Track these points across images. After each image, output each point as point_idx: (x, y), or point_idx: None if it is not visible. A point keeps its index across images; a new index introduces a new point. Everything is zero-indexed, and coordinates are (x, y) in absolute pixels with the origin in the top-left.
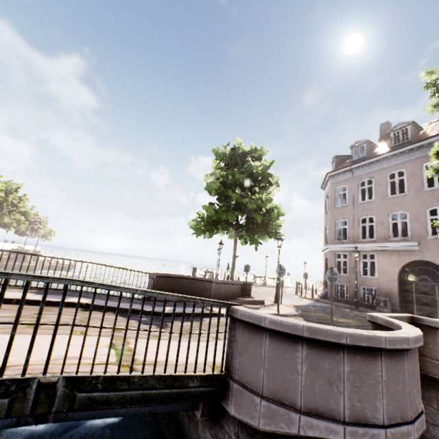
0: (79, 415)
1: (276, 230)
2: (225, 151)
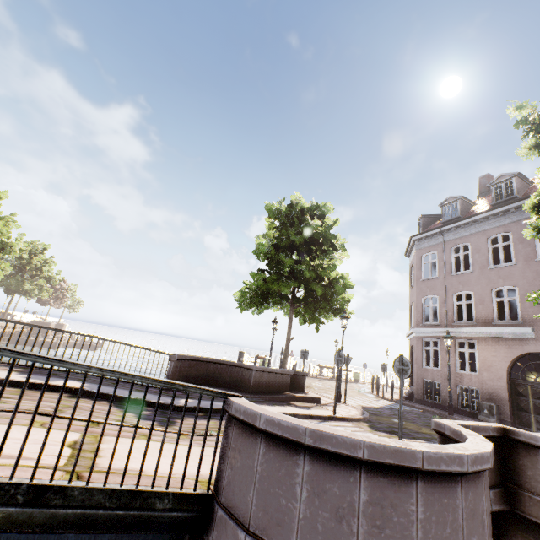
0: (7, 539)
1: (343, 307)
2: (280, 207)
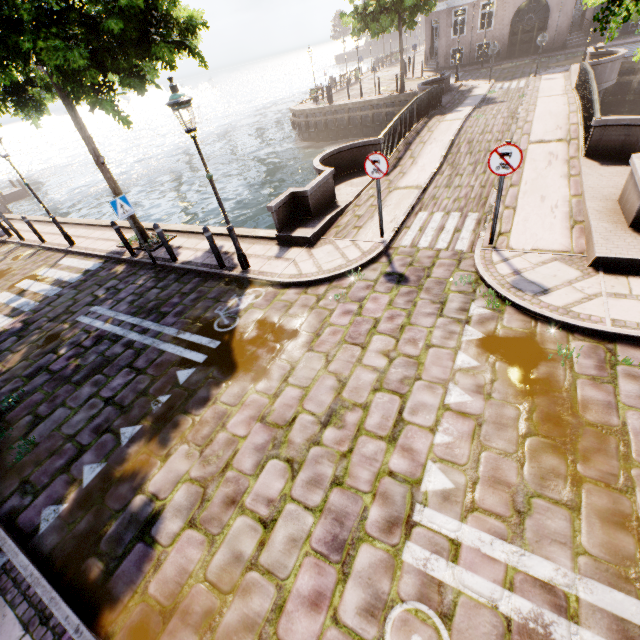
0: None
1: (435, 1)
2: None
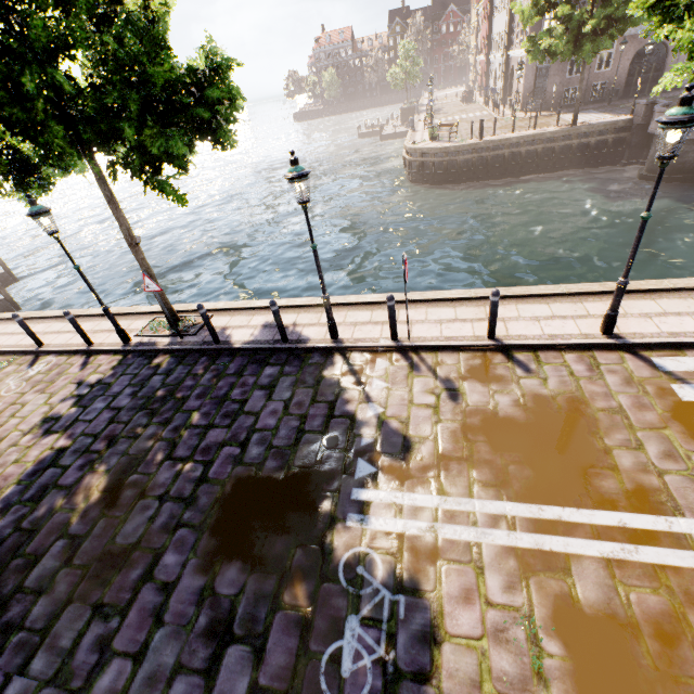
0: None
1: None
2: None
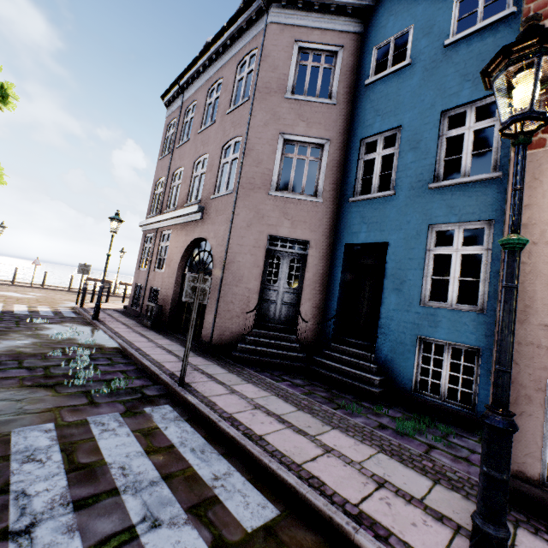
0: None
1: None
2: None
